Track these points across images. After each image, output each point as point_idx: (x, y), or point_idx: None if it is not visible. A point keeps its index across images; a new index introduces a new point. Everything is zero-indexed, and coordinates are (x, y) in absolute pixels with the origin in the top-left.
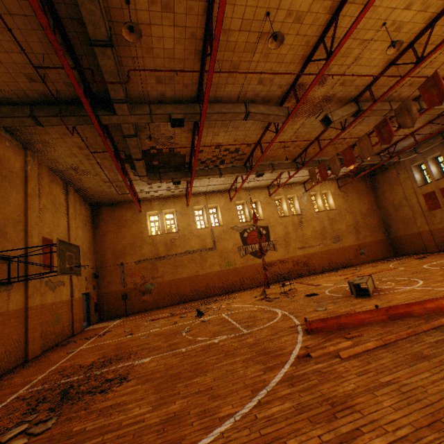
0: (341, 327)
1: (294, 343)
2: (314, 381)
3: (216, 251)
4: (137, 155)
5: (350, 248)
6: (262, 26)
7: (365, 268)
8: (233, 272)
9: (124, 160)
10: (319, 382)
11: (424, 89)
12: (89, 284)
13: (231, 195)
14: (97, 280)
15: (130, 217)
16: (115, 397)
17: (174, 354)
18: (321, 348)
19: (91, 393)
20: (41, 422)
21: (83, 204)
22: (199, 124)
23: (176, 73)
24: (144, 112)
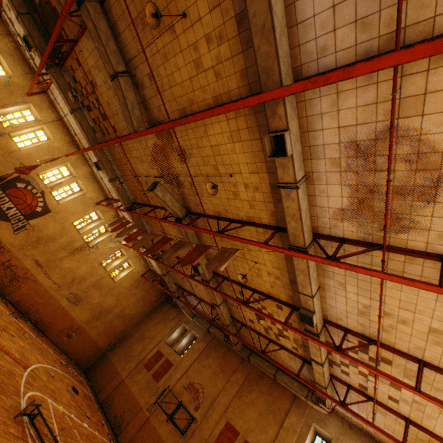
0: None
1: None
2: None
3: None
4: None
5: (71, 320)
6: (178, 20)
7: (28, 342)
8: None
9: None
10: None
11: (198, 248)
12: None
13: (75, 155)
14: None
15: None
16: None
17: None
18: None
19: None
20: None
21: None
22: None
23: None
24: None
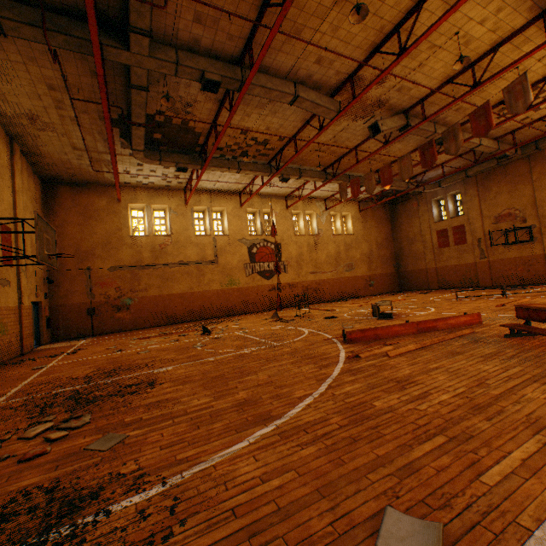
0: (377, 338)
1: (337, 349)
2: (373, 371)
3: (218, 266)
4: (139, 117)
5: (361, 278)
6: None
7: (375, 299)
8: (236, 293)
9: (114, 122)
10: (378, 371)
11: (474, 117)
12: (39, 290)
13: (242, 200)
14: (50, 287)
15: (103, 207)
16: (156, 396)
17: (202, 363)
18: (368, 351)
19: (118, 395)
20: (72, 419)
21: (32, 175)
22: (231, 96)
23: (229, 17)
24: (169, 59)
